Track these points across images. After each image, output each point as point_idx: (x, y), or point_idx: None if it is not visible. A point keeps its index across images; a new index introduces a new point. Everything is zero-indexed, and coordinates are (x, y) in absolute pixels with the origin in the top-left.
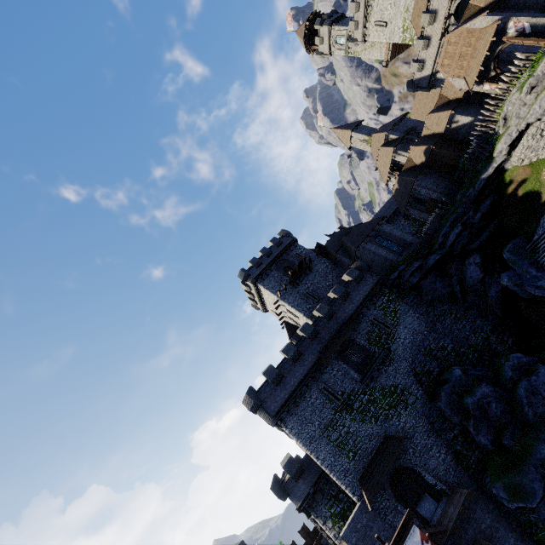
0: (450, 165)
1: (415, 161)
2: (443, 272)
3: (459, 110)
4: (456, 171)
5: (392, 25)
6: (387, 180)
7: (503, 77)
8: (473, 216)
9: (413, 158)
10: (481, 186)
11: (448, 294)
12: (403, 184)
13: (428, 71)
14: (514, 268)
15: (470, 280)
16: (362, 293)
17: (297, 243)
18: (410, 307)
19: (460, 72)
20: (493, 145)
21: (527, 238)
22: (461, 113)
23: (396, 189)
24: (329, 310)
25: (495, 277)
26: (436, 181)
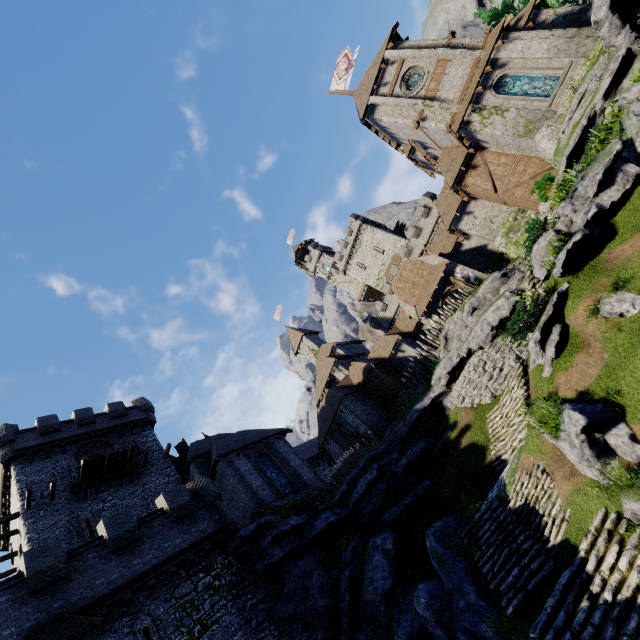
0: (388, 396)
1: (352, 380)
2: (334, 557)
3: (407, 341)
4: (393, 407)
5: (370, 271)
6: (319, 399)
7: (448, 301)
8: (396, 461)
9: (351, 376)
10: (413, 420)
11: (326, 611)
12: (330, 400)
13: (391, 314)
14: (441, 577)
15: (370, 588)
16: (166, 547)
17: (150, 427)
18: (242, 623)
19: (411, 299)
20: (433, 373)
21: (465, 519)
22: (408, 343)
23: (322, 407)
24: (58, 563)
25: (411, 593)
26: (368, 410)
